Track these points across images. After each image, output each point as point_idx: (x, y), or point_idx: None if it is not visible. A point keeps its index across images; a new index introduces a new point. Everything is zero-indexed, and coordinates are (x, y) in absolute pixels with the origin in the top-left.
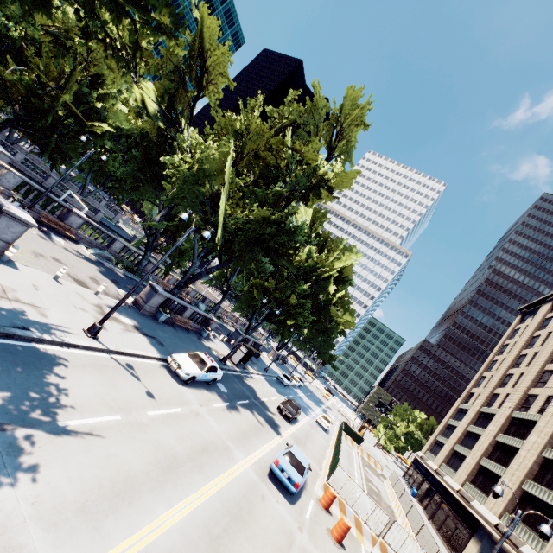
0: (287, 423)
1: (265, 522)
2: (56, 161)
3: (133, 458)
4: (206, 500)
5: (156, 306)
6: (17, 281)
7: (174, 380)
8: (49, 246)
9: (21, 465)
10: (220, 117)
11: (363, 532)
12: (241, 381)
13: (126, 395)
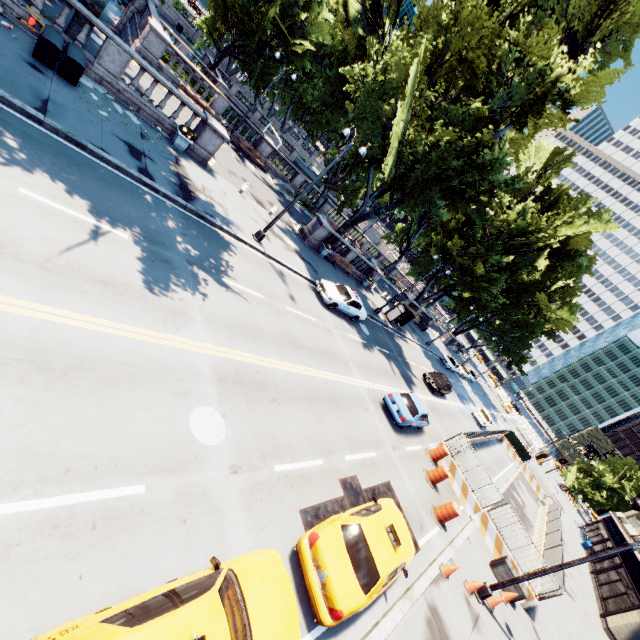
0: (428, 392)
1: (360, 420)
2: (259, 89)
3: (265, 323)
4: (313, 376)
5: (320, 240)
6: (213, 186)
7: (317, 300)
8: (242, 169)
9: (197, 285)
10: (423, 5)
11: (467, 497)
12: (390, 337)
13: (273, 288)
